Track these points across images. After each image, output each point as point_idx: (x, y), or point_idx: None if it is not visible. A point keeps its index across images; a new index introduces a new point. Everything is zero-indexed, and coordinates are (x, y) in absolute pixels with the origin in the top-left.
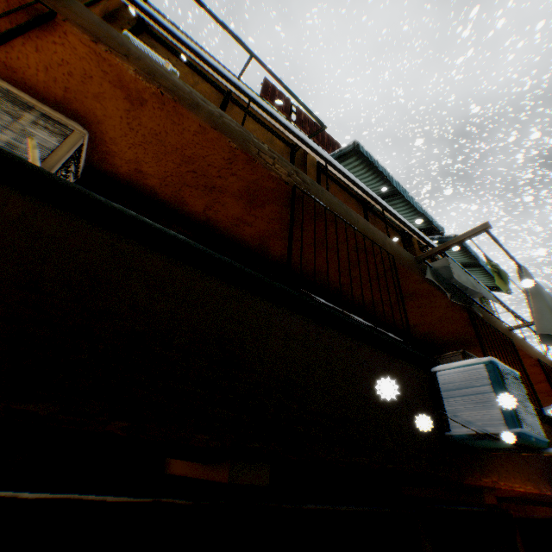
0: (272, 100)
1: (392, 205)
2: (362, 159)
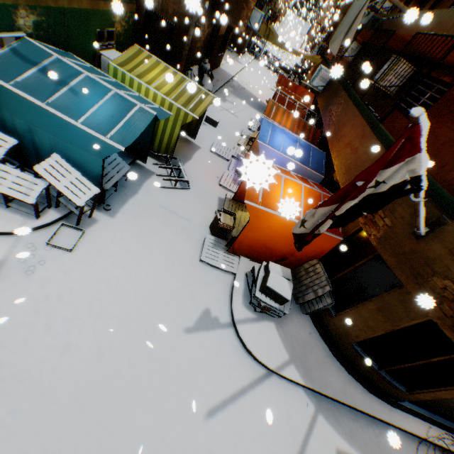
0: None
1: None
2: None
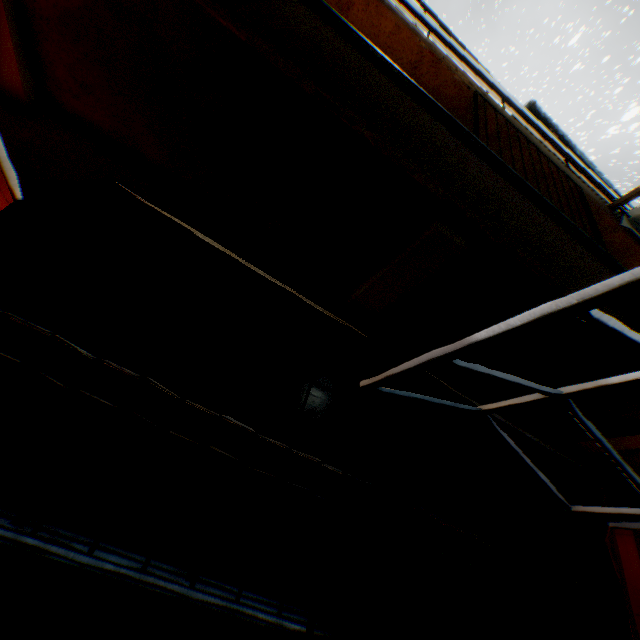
0: None
1: None
2: None
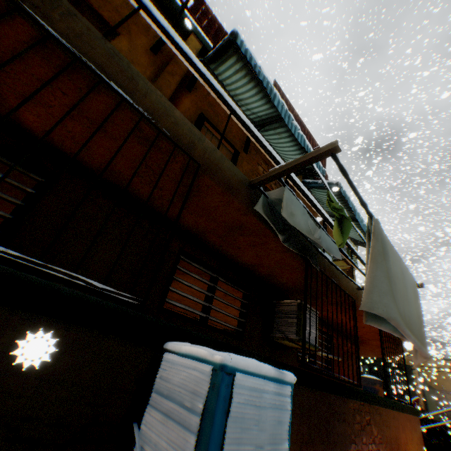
0: None
1: (277, 134)
2: (244, 61)
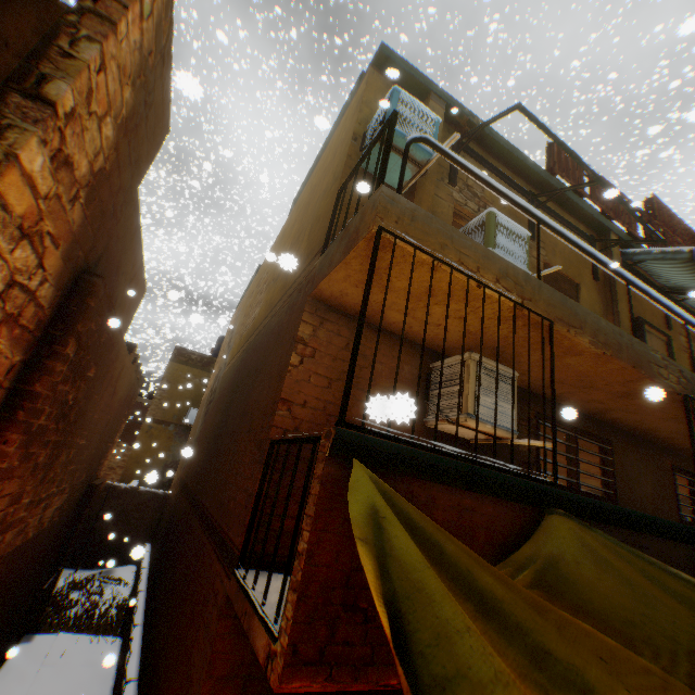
0: (567, 173)
1: None
2: (691, 262)
